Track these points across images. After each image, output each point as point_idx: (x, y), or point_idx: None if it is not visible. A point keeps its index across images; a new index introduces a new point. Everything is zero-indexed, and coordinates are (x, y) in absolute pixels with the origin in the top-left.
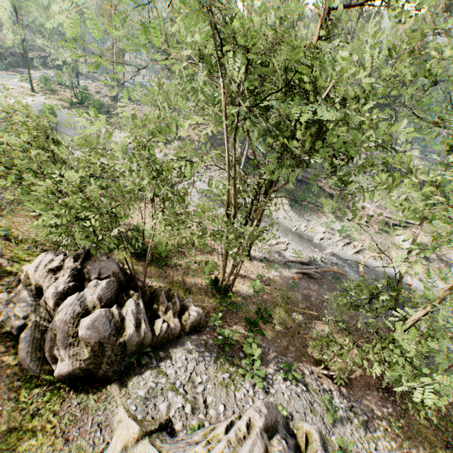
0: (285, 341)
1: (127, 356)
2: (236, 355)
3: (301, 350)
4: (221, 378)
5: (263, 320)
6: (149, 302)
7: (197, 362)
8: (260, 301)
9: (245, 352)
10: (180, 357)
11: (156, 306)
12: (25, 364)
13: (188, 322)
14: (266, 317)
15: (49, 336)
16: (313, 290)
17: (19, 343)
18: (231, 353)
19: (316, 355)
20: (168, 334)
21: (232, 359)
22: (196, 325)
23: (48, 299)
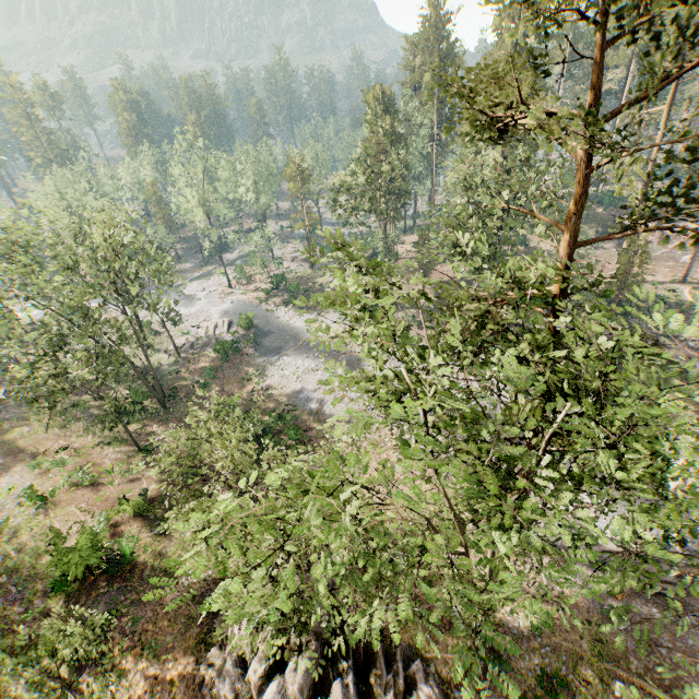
0: None
1: None
2: None
3: None
4: None
5: (552, 698)
6: (364, 664)
7: None
8: (547, 648)
9: None
10: None
11: (373, 677)
12: None
13: None
14: (558, 690)
15: None
16: (663, 626)
17: None
18: None
19: None
20: None
21: None
22: None
23: (252, 679)
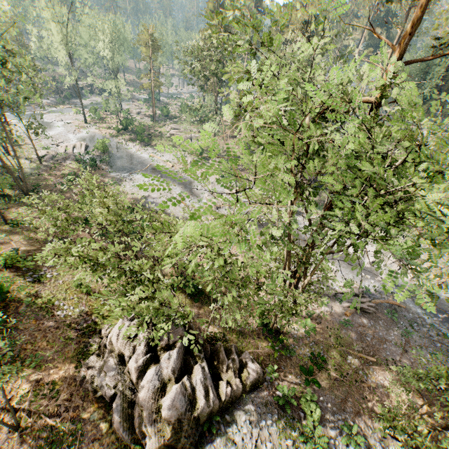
0: (343, 391)
1: (200, 425)
2: (295, 415)
3: (360, 402)
4: (285, 445)
5: (318, 367)
6: (210, 357)
7: (260, 426)
8: (313, 343)
9: (304, 410)
10: (244, 420)
11: (217, 364)
12: (119, 433)
13: (248, 381)
14: (320, 363)
15: (137, 412)
16: (368, 327)
17: (111, 408)
18: (291, 412)
19: (377, 409)
20: (232, 397)
21: (293, 421)
22: (255, 383)
23: (131, 370)
